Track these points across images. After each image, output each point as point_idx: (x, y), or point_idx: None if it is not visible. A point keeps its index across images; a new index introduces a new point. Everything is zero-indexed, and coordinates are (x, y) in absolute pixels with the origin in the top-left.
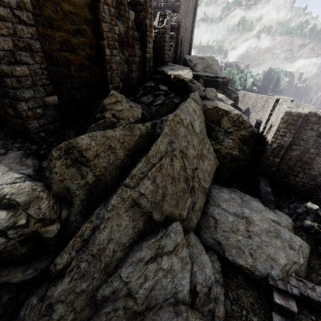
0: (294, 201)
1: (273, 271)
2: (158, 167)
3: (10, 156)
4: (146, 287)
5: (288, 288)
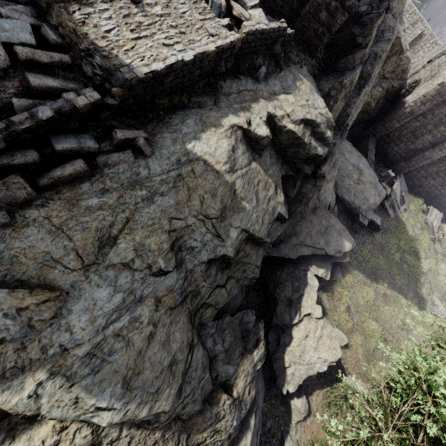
0: (382, 166)
1: (363, 206)
2: (357, 111)
3: (307, 72)
4: (324, 196)
5: (367, 215)
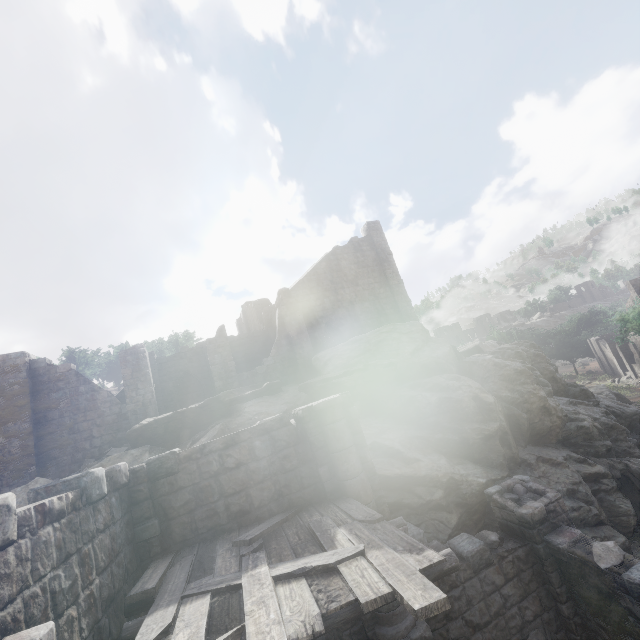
0: None
1: None
2: None
3: None
4: None
5: None
